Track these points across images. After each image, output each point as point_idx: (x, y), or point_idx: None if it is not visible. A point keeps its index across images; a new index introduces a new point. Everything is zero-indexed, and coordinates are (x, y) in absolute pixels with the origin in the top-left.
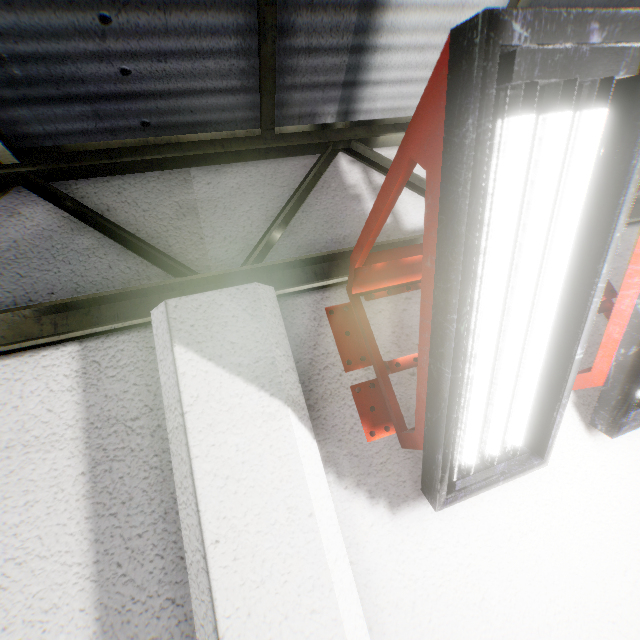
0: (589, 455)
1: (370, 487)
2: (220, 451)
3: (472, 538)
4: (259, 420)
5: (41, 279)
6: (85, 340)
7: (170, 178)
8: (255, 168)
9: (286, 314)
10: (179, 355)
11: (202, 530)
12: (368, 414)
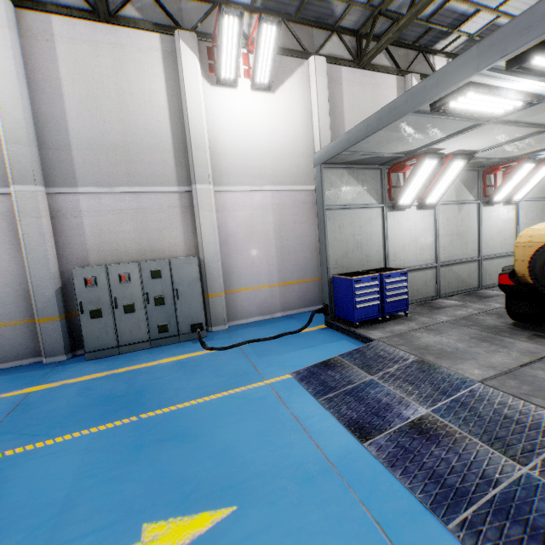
0: (249, 94)
1: (208, 81)
2: (186, 59)
3: (223, 95)
4: (192, 57)
5: (151, 18)
6: (161, 34)
7: (176, 0)
8: (196, 5)
9: (198, 44)
10: (180, 41)
11: (182, 68)
12: (210, 69)
